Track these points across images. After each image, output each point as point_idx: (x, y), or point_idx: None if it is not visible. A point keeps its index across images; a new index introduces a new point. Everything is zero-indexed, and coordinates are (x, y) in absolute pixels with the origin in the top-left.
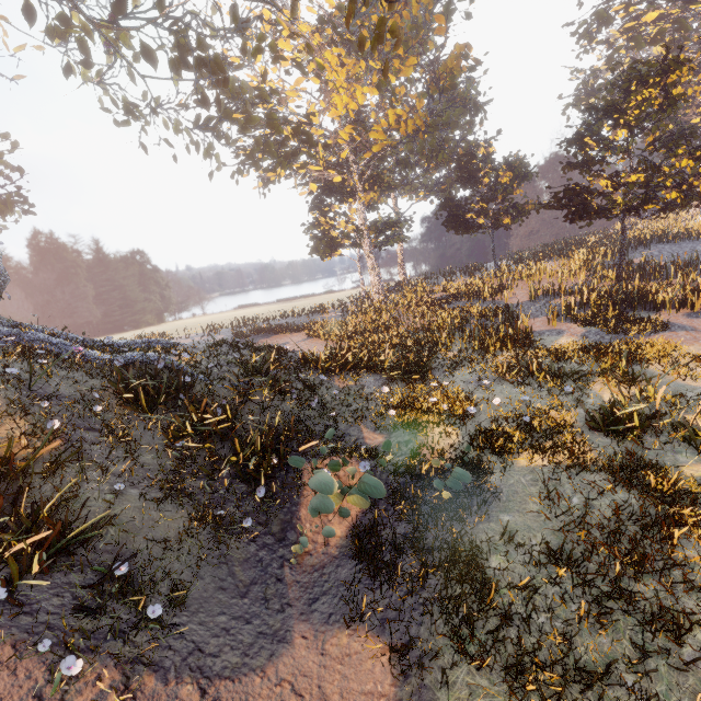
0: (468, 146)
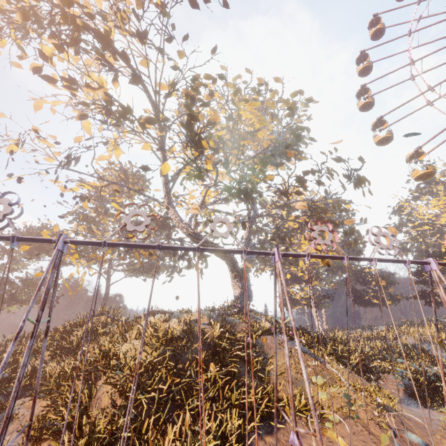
0: (356, 266)
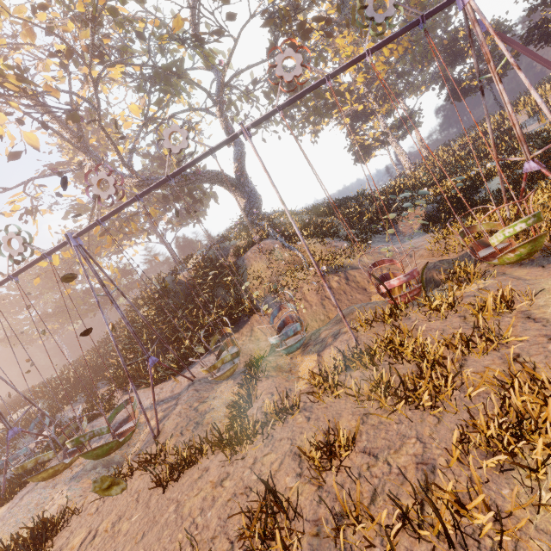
0: (450, 35)
